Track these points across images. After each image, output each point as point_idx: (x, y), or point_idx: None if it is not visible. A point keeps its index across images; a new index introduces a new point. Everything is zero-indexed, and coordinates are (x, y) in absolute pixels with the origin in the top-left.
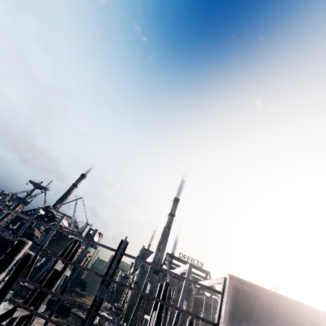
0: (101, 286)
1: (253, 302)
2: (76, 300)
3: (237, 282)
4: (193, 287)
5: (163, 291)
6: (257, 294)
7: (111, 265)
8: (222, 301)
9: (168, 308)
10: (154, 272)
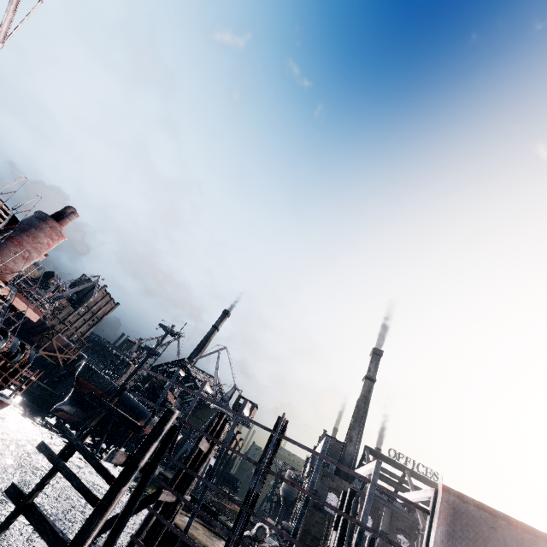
0: (255, 476)
1: (487, 535)
2: (224, 505)
3: (456, 499)
4: (419, 516)
5: (346, 502)
6: (494, 524)
7: (266, 449)
8: (431, 526)
9: (353, 528)
10: (343, 478)
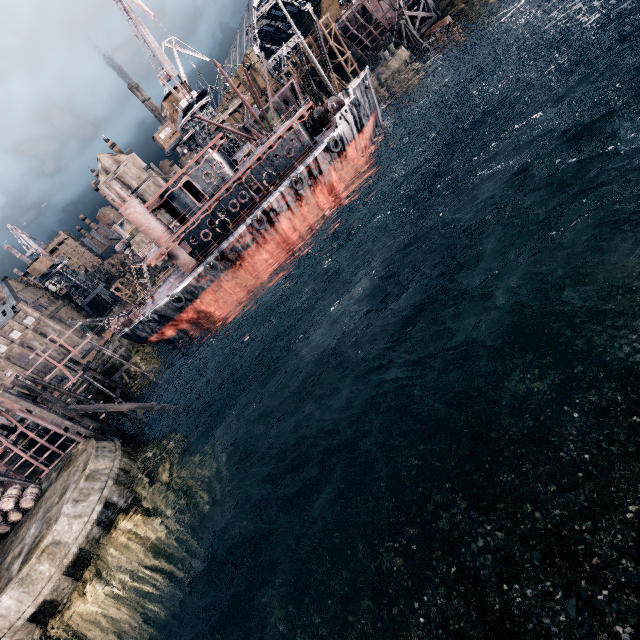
0: None
1: None
2: None
3: None
4: None
5: None
6: None
7: None
8: None
9: None
10: None
